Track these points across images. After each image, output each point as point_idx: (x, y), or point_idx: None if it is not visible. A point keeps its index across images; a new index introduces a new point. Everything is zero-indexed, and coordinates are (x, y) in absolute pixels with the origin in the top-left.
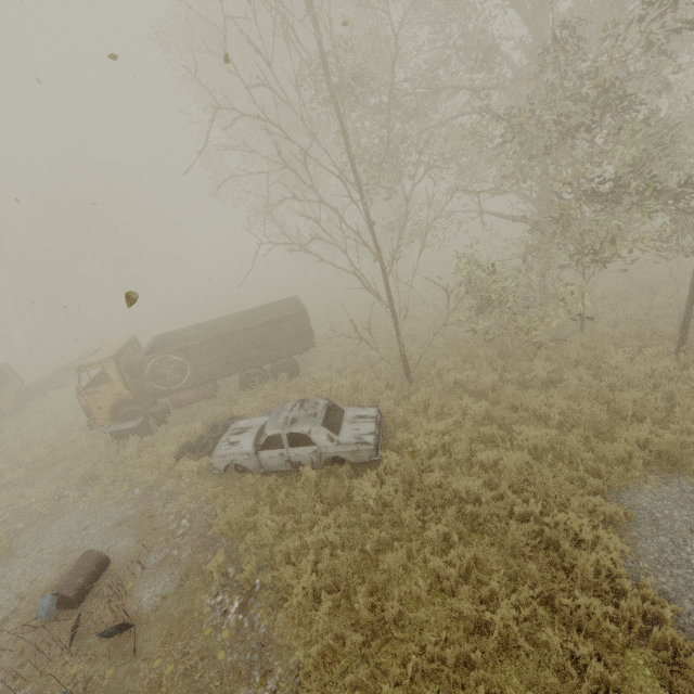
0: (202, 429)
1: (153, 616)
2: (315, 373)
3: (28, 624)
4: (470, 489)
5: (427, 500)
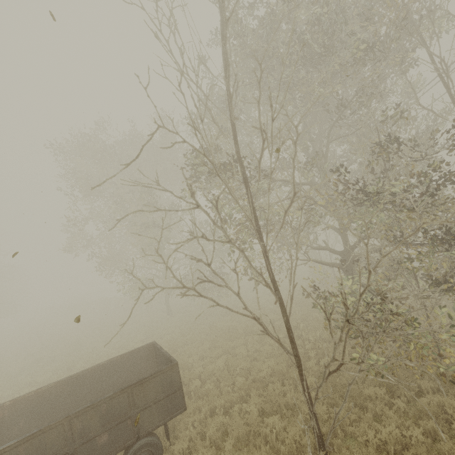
0: None
1: None
2: None
3: None
4: None
5: None
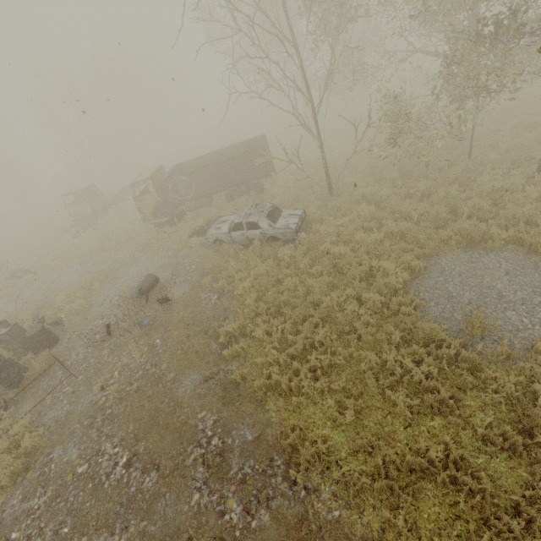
0: (203, 224)
1: (179, 299)
2: (272, 190)
3: (128, 300)
4: (340, 252)
5: (316, 257)
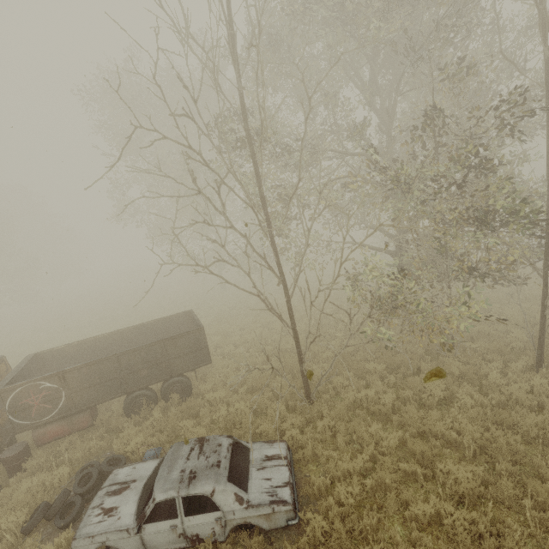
0: (69, 476)
1: None
2: (210, 394)
3: None
4: None
5: None
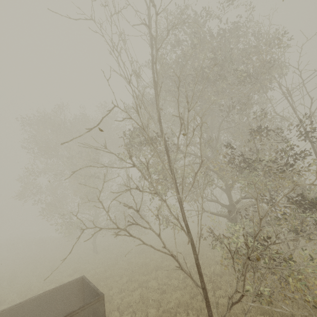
0: None
1: None
2: None
3: None
4: None
5: None
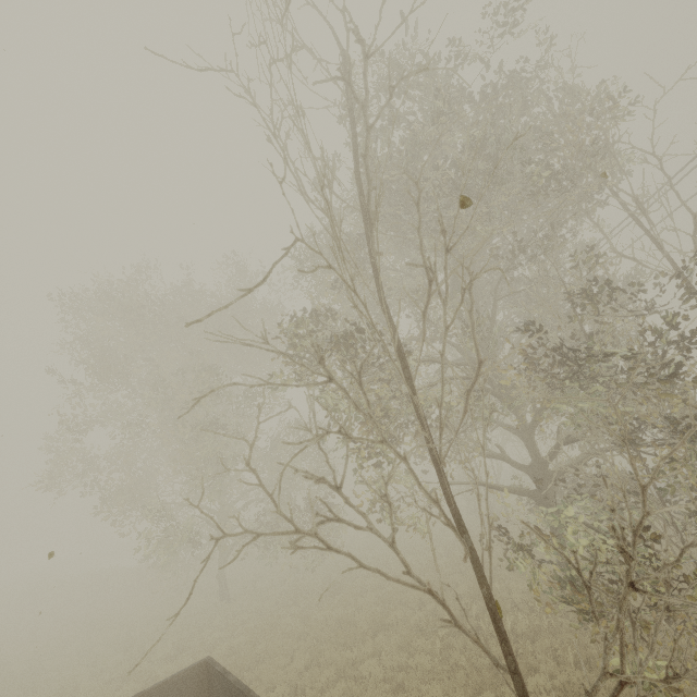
0: None
1: None
2: None
3: None
4: None
5: None
